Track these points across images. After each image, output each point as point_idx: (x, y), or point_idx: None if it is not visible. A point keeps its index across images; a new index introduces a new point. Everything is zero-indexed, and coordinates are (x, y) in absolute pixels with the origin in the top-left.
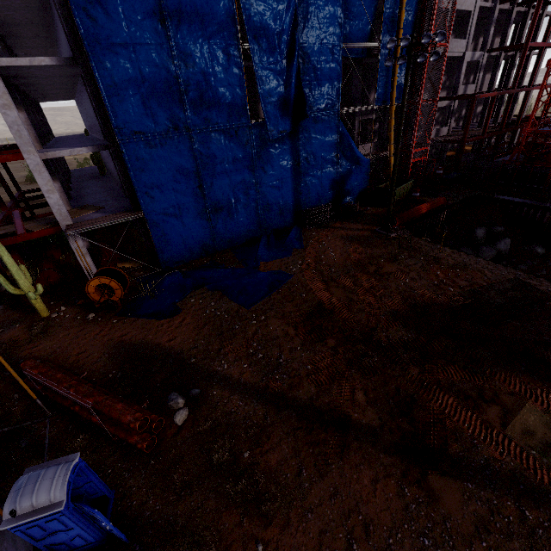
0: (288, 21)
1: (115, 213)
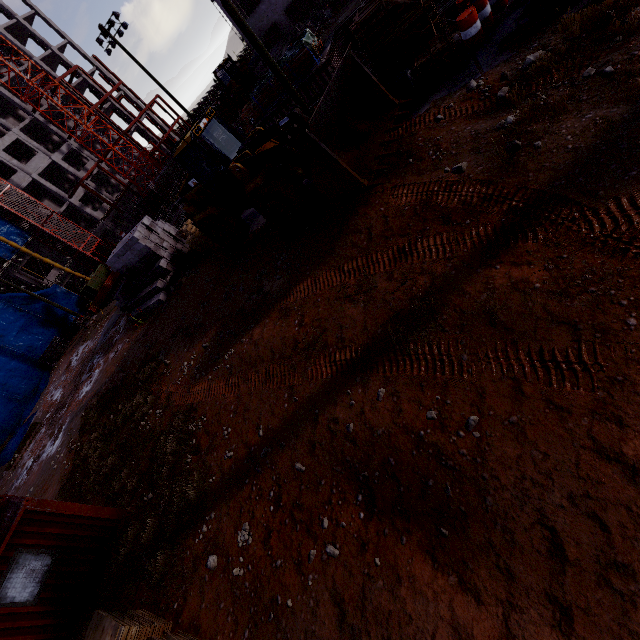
0: None
1: None
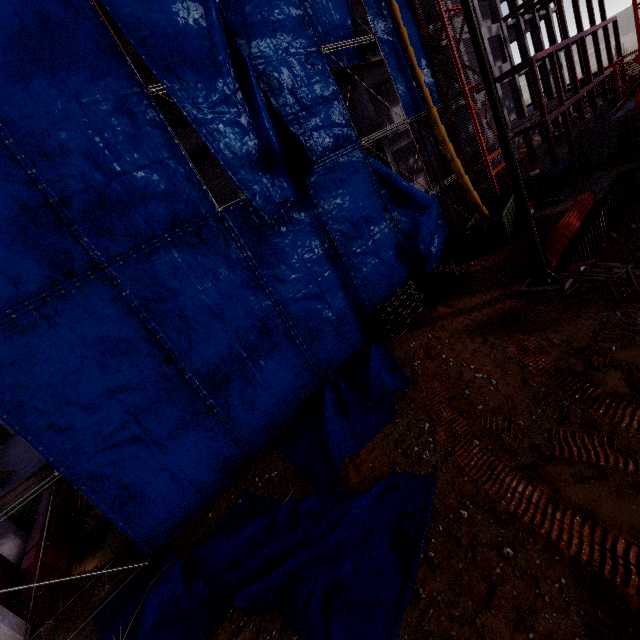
0: (217, 32)
1: (7, 492)
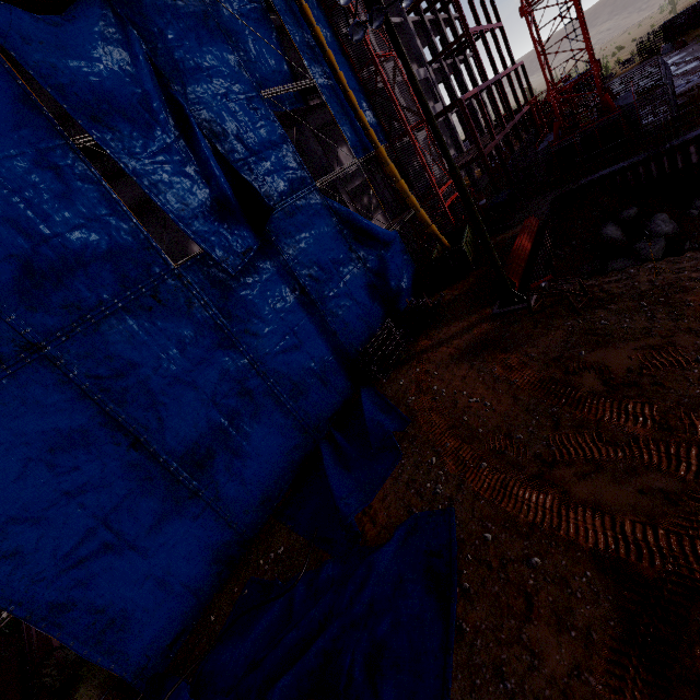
0: (148, 78)
1: None
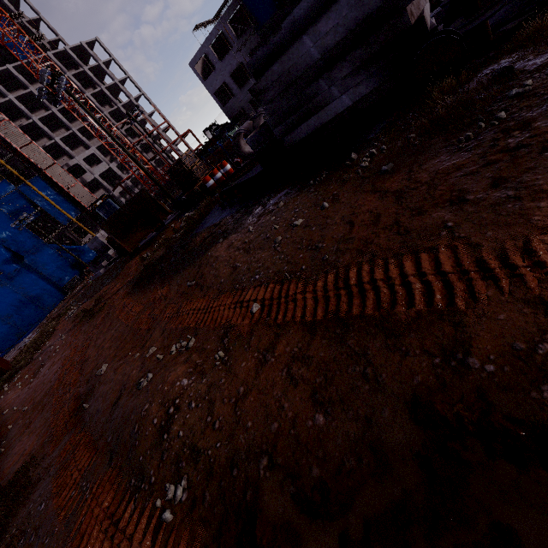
0: None
1: None
